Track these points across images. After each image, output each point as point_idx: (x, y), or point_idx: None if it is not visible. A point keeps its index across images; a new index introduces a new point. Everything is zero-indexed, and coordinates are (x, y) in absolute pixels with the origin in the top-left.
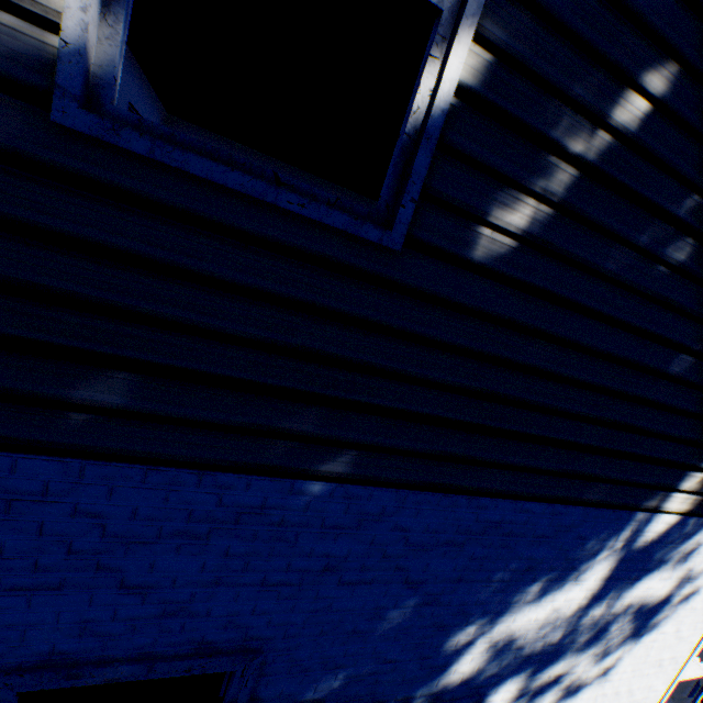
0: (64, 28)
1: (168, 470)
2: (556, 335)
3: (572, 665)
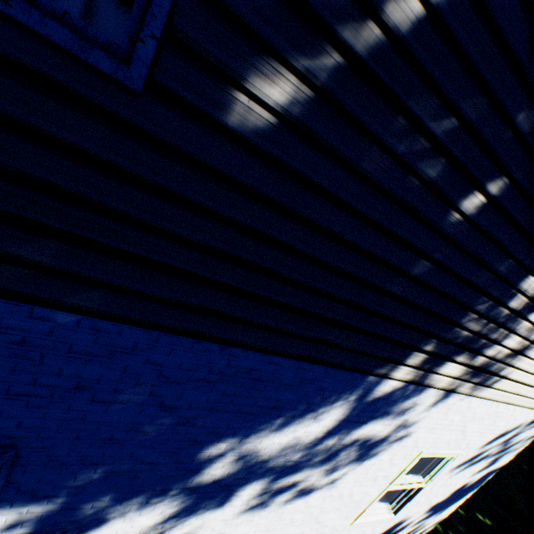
0: None
1: None
2: (311, 220)
3: (308, 475)
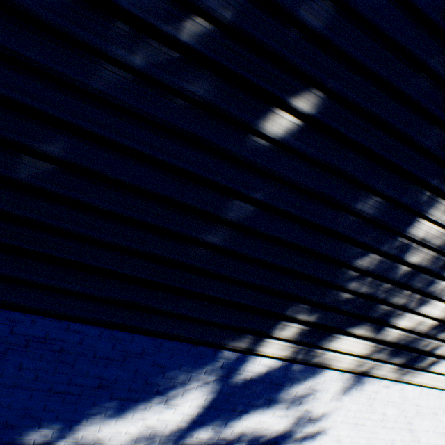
0: None
1: None
2: (48, 154)
3: None
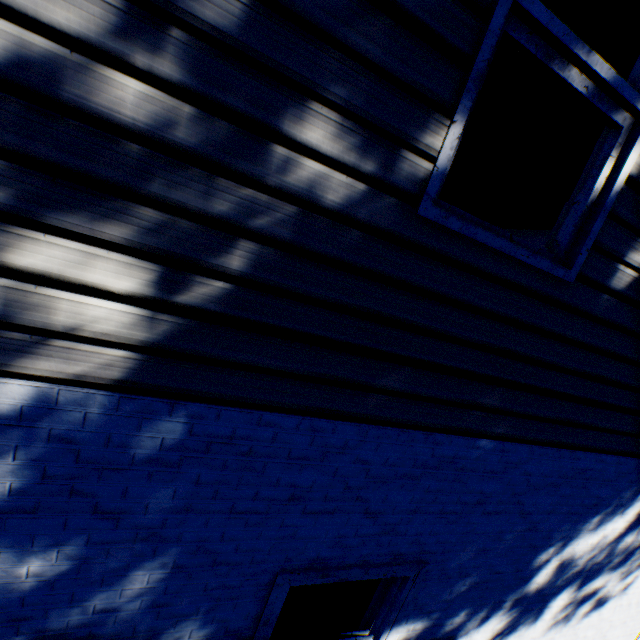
0: (438, 159)
1: (411, 432)
2: None
3: (605, 580)
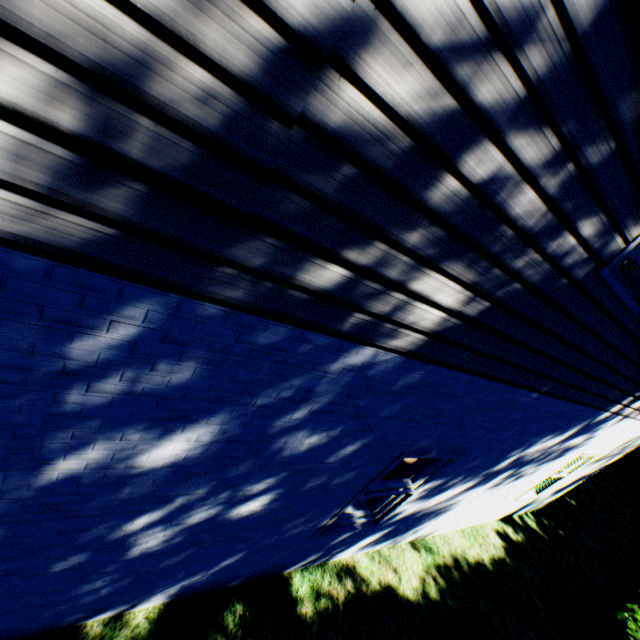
0: (630, 244)
1: (508, 386)
2: None
3: (529, 467)
